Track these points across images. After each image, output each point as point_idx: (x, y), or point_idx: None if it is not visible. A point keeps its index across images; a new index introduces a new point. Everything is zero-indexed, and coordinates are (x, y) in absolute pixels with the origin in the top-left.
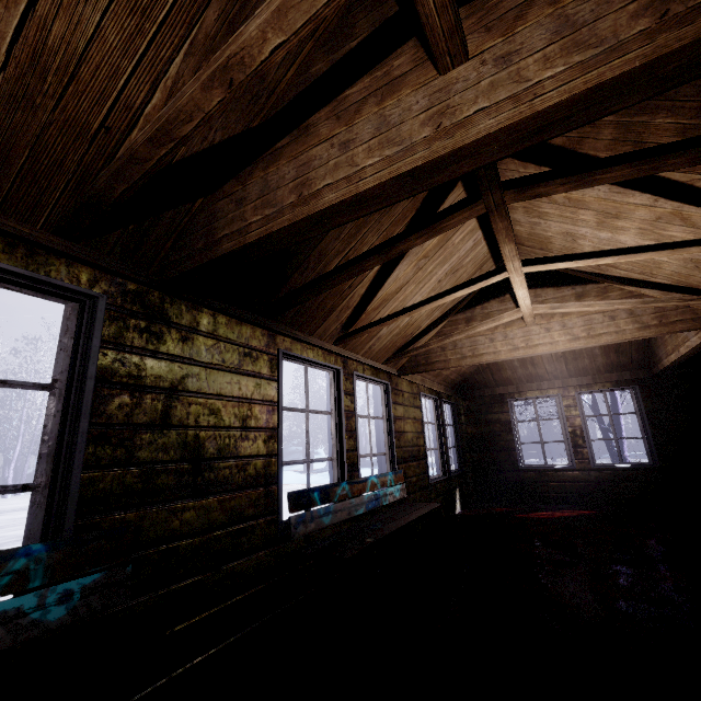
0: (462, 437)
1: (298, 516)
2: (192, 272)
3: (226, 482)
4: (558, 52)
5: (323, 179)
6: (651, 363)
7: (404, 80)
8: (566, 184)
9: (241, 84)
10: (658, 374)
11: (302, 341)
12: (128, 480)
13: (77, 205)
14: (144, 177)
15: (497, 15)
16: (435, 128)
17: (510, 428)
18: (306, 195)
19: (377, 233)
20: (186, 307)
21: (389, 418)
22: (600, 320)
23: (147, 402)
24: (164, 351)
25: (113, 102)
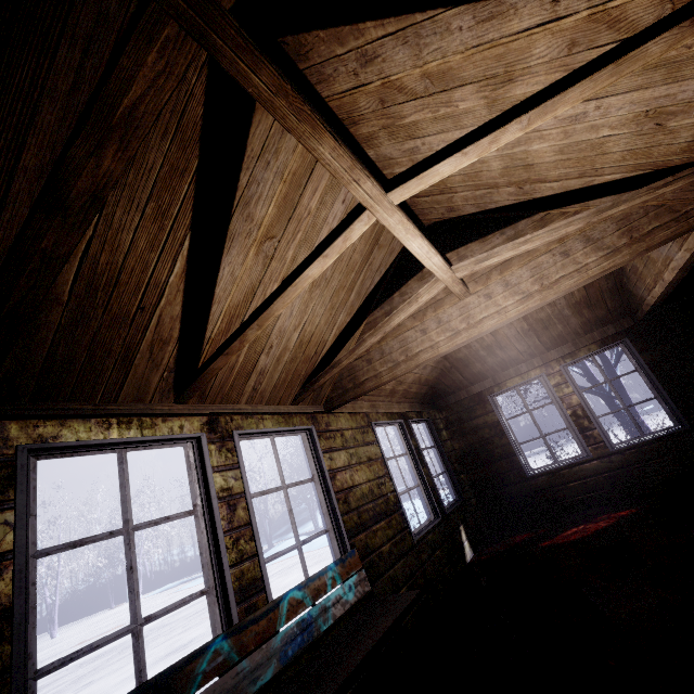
0: (450, 457)
1: None
2: None
3: None
4: None
5: None
6: (632, 307)
7: None
8: None
9: None
10: (645, 317)
11: (93, 415)
12: None
13: None
14: None
15: None
16: None
17: (502, 430)
18: None
19: (135, 206)
20: None
21: (322, 476)
22: (551, 262)
23: None
24: None
25: None
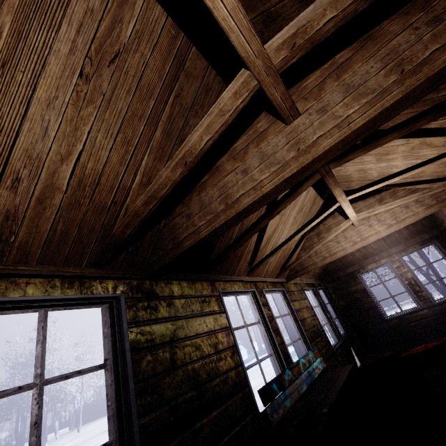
0: (338, 309)
1: (270, 407)
2: (168, 263)
3: (219, 396)
4: (351, 100)
5: (238, 192)
6: (437, 224)
7: (267, 132)
8: (363, 151)
9: (190, 162)
10: (445, 229)
11: (229, 280)
12: (164, 417)
13: (104, 248)
14: (141, 222)
15: (307, 92)
16: (296, 151)
17: (367, 293)
18: (230, 203)
19: None
20: (164, 284)
21: (292, 313)
22: (400, 210)
23: (160, 355)
24: (160, 316)
25: (117, 189)
